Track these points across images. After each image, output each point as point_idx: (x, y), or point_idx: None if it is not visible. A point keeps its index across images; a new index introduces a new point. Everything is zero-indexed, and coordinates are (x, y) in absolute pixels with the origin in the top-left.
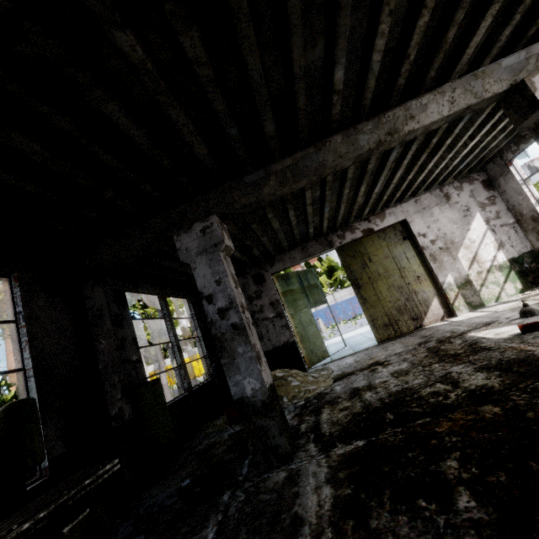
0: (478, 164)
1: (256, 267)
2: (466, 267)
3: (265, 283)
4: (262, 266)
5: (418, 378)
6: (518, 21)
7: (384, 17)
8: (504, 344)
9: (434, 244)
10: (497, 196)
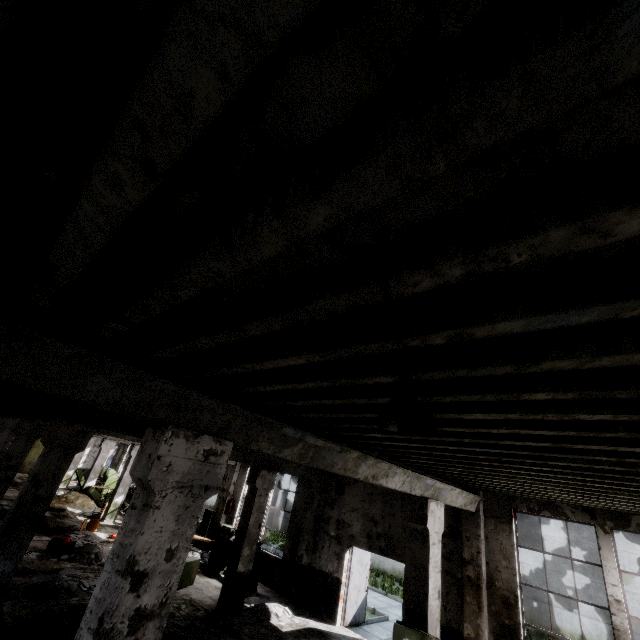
0: None
1: None
2: None
3: None
4: None
5: None
6: None
7: None
8: None
9: None
10: None
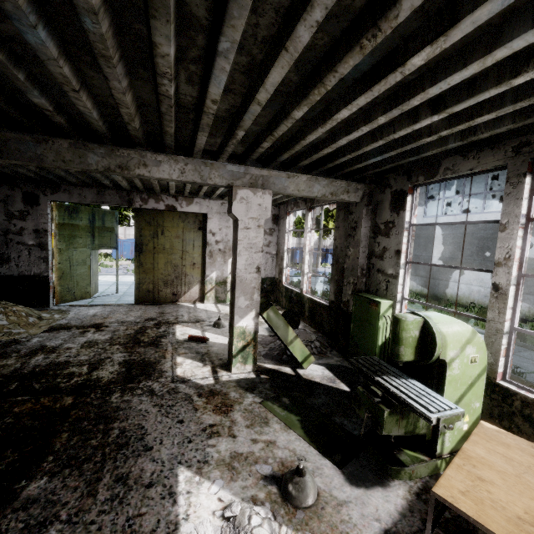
0: (273, 202)
1: (33, 184)
2: (230, 271)
3: (38, 207)
4: (41, 187)
5: (89, 355)
6: (246, 145)
7: (69, 89)
8: (168, 346)
9: (217, 244)
10: (276, 231)
